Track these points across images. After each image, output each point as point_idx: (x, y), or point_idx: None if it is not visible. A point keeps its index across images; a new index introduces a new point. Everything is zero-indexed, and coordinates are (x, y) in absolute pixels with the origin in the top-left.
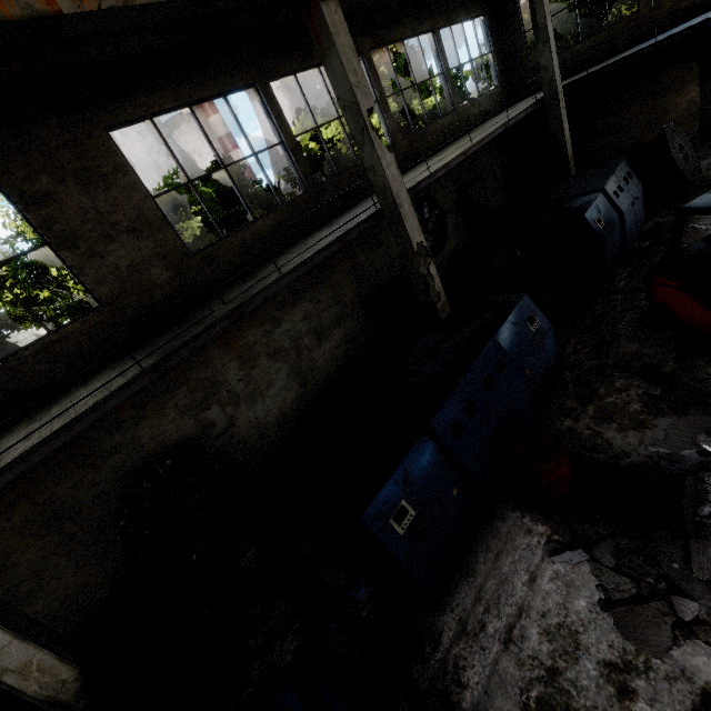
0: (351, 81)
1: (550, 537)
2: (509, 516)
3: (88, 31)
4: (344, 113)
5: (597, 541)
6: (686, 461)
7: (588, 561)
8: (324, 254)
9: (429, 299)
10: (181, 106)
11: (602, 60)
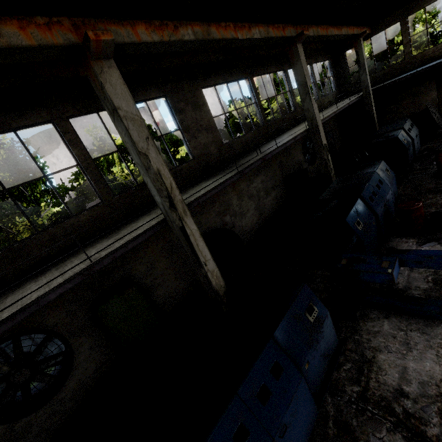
0: (305, 73)
1: (417, 241)
2: (394, 240)
3: (236, 46)
4: (298, 87)
5: (440, 238)
6: None
7: (438, 244)
8: (289, 143)
9: (327, 171)
10: (224, 83)
11: (388, 80)
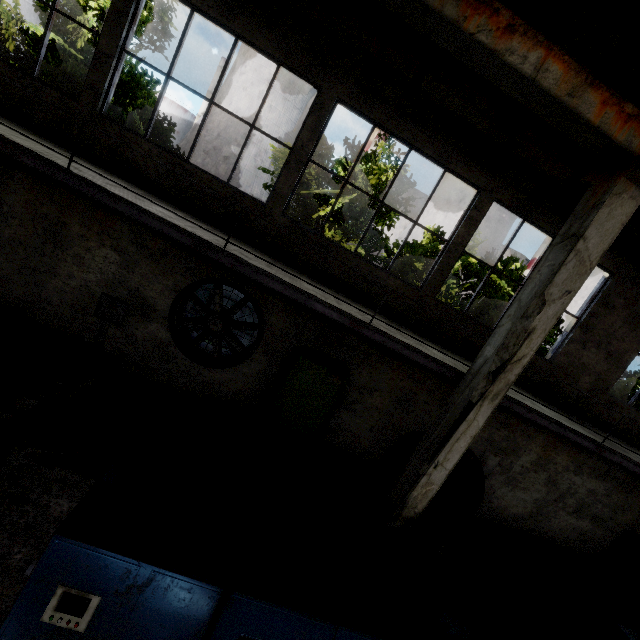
0: None
1: None
2: None
3: None
4: None
5: None
6: None
7: None
8: None
9: None
10: None
11: None
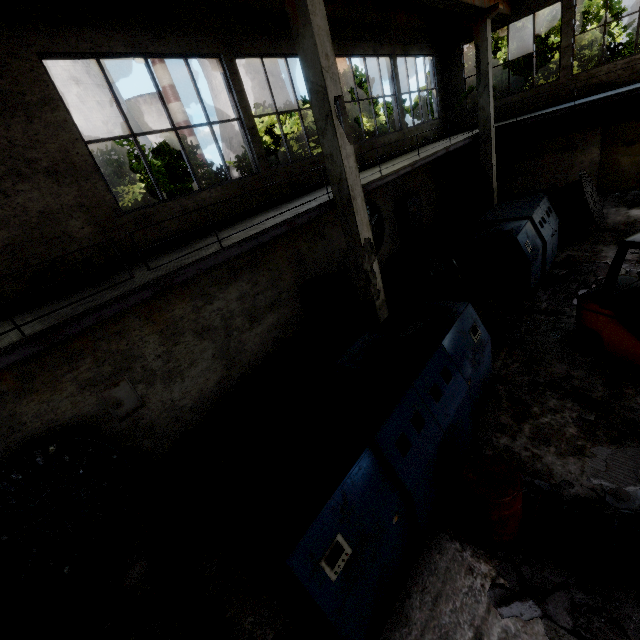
0: (322, 64)
1: (495, 580)
2: (447, 547)
3: None
4: (310, 96)
5: (548, 591)
6: (632, 499)
7: (541, 618)
8: (271, 234)
9: (369, 295)
10: (135, 54)
11: (526, 113)
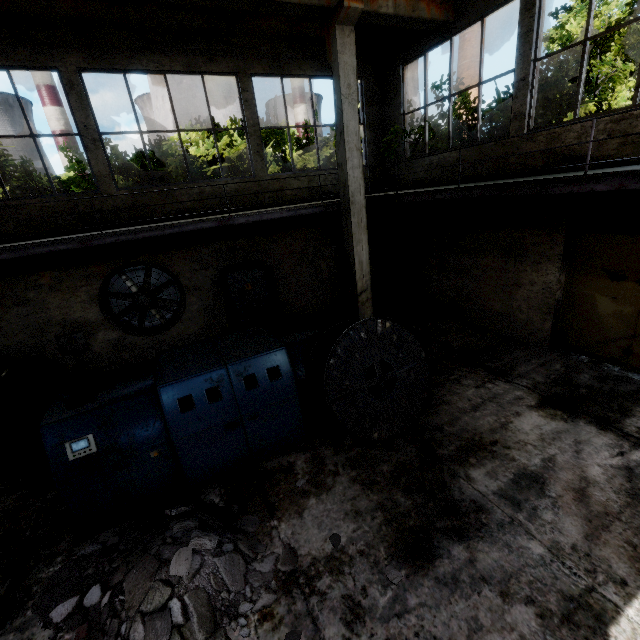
0: None
1: None
2: None
3: None
4: None
5: None
6: None
7: None
8: None
9: None
10: None
11: (465, 181)
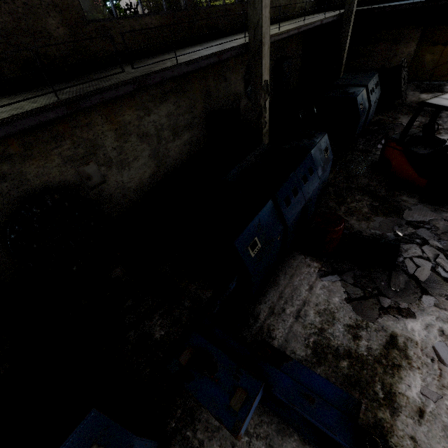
0: None
1: (320, 268)
2: (298, 257)
3: None
4: None
5: (344, 271)
6: (388, 238)
7: (340, 280)
8: (207, 62)
9: (259, 125)
10: None
11: (378, 3)
